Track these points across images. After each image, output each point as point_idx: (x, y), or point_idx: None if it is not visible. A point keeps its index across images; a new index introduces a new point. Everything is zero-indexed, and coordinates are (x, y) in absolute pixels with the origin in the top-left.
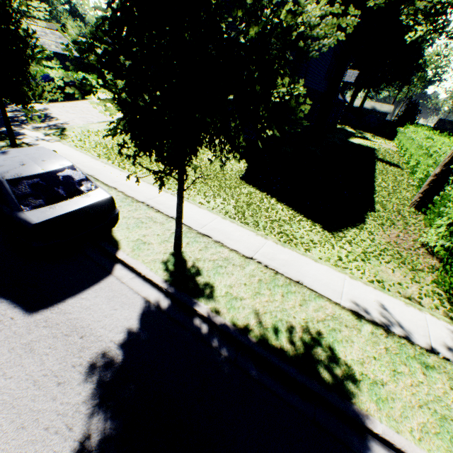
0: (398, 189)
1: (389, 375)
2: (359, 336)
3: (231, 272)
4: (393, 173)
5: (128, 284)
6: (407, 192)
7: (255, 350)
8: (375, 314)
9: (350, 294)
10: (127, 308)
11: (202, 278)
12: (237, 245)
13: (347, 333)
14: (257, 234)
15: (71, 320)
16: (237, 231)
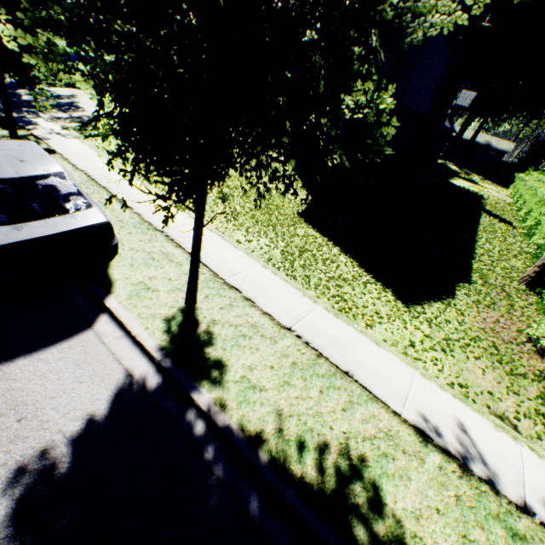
0: (507, 255)
1: (456, 543)
2: (421, 471)
3: (257, 346)
4: (503, 233)
5: (110, 345)
6: (518, 260)
7: (264, 475)
8: (449, 437)
9: (417, 400)
10: (97, 382)
11: (213, 350)
12: (273, 308)
13: (403, 464)
14: (304, 295)
15: (13, 391)
16: (278, 286)
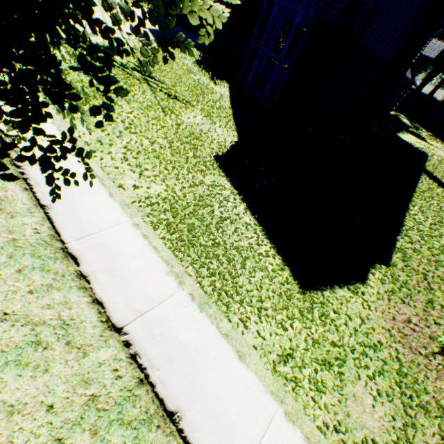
0: (439, 230)
1: None
2: None
3: (48, 363)
4: (439, 200)
5: None
6: None
7: None
8: None
9: None
10: None
11: None
12: (114, 292)
13: None
14: (170, 271)
15: None
16: (140, 257)
